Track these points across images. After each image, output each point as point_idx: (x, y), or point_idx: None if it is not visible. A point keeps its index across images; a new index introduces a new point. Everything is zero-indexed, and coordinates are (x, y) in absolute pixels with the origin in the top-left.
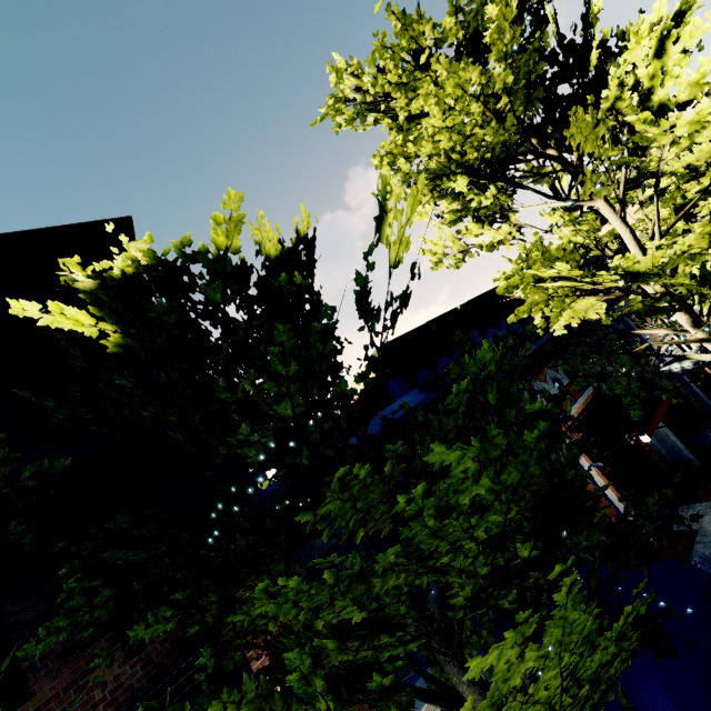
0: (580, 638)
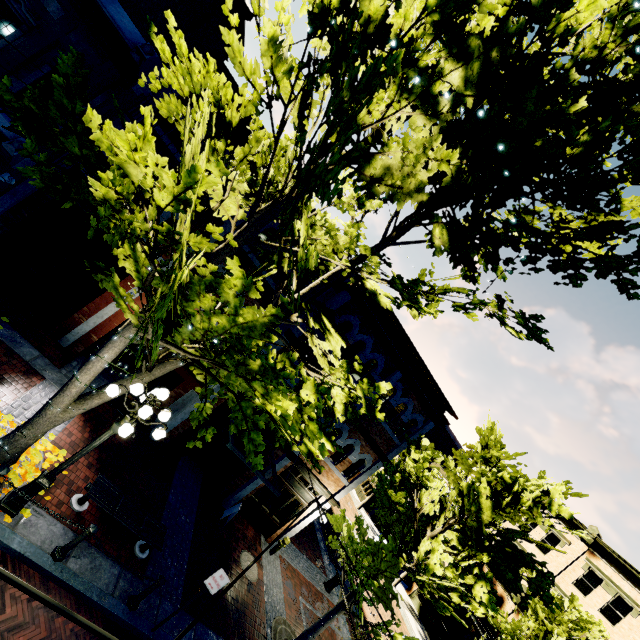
0: None
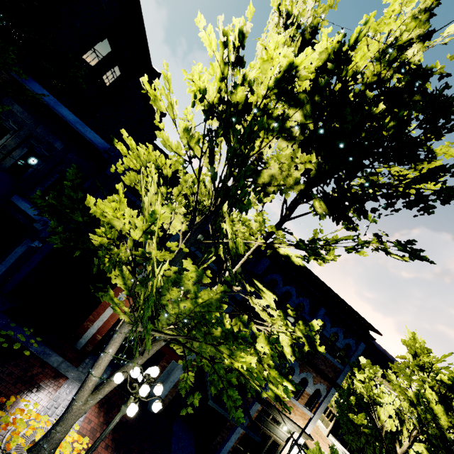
0: None
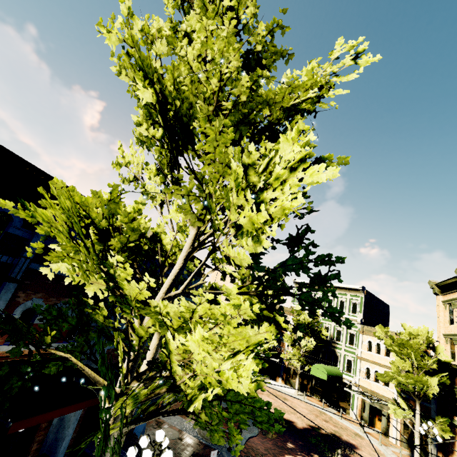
0: None
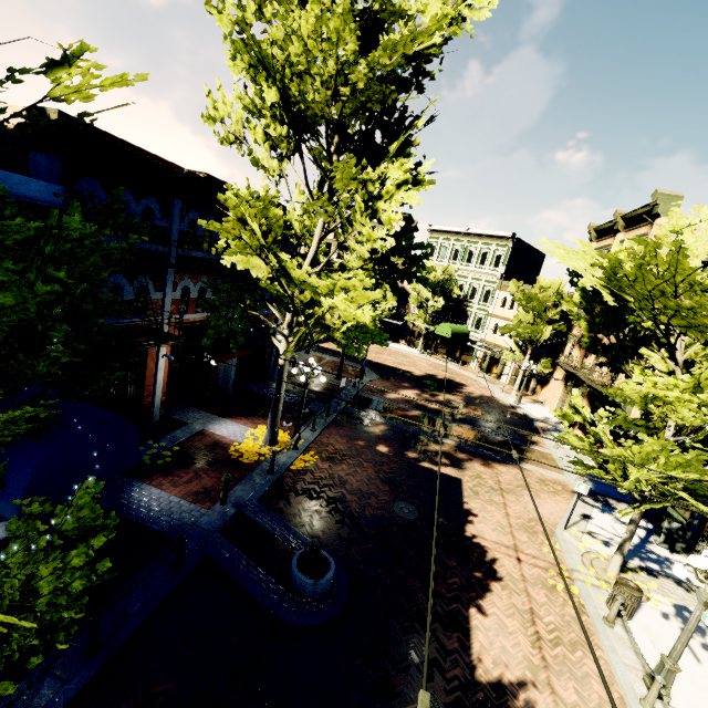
0: None
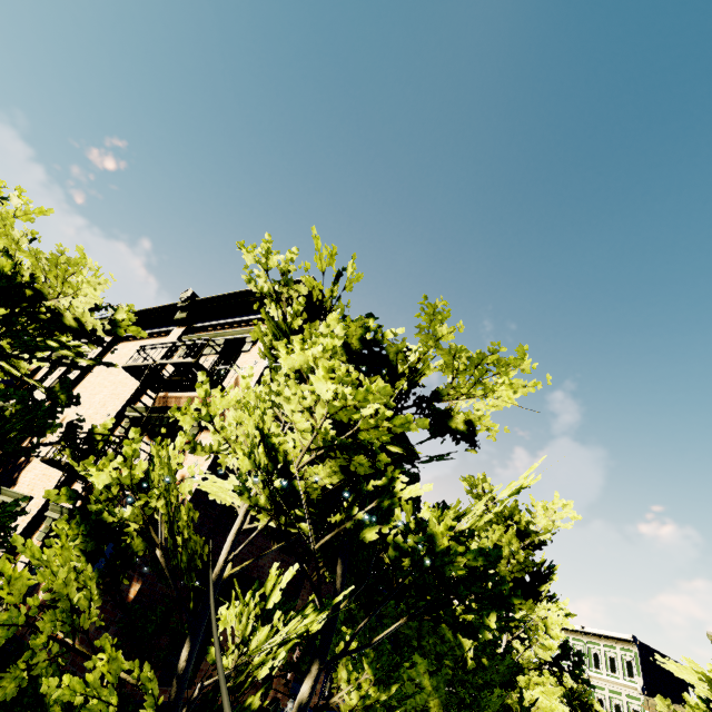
0: (494, 709)
